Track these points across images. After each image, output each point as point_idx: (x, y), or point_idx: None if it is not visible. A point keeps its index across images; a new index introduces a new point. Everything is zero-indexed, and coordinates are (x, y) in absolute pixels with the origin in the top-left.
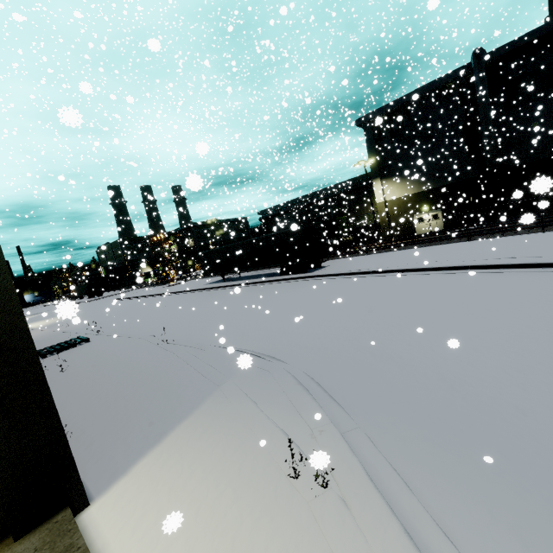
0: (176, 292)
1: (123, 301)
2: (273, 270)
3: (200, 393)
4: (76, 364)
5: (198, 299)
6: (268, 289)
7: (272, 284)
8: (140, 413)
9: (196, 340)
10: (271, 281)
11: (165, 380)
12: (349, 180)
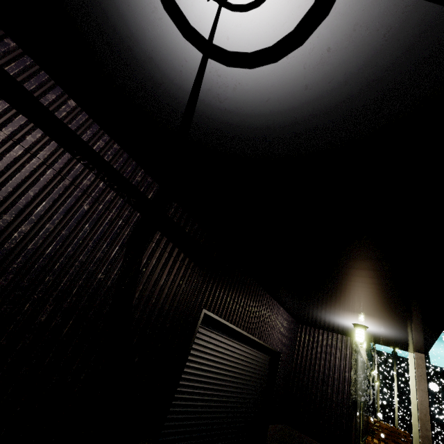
0: None
1: None
2: None
3: None
4: None
5: None
6: None
7: None
8: None
9: None
10: None
11: None
12: None
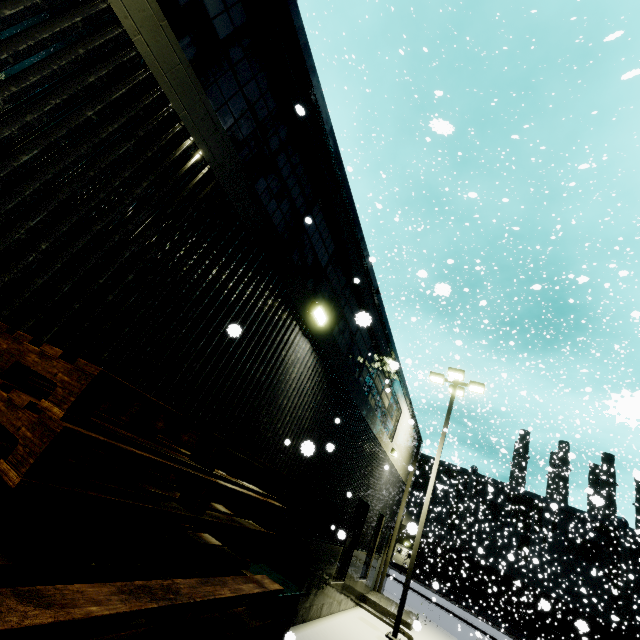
0: None
1: None
2: None
3: None
4: None
5: None
6: None
7: None
8: None
9: None
10: None
11: None
12: None
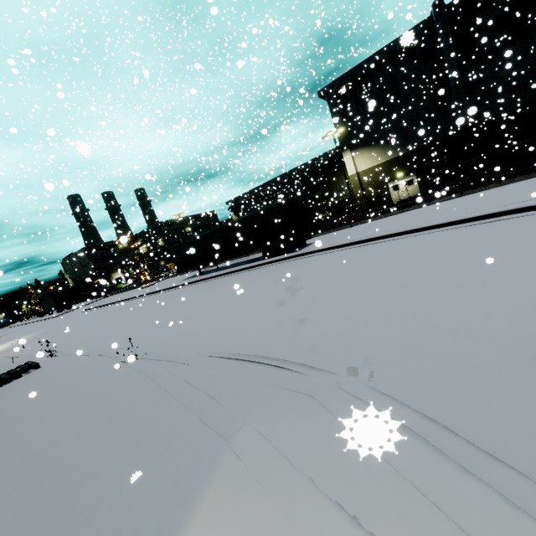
0: (150, 293)
1: (92, 310)
2: (252, 256)
3: (195, 463)
4: (9, 406)
5: (174, 297)
6: (253, 275)
7: (256, 269)
8: (75, 531)
9: (177, 348)
10: (255, 266)
11: (131, 432)
12: (316, 158)
